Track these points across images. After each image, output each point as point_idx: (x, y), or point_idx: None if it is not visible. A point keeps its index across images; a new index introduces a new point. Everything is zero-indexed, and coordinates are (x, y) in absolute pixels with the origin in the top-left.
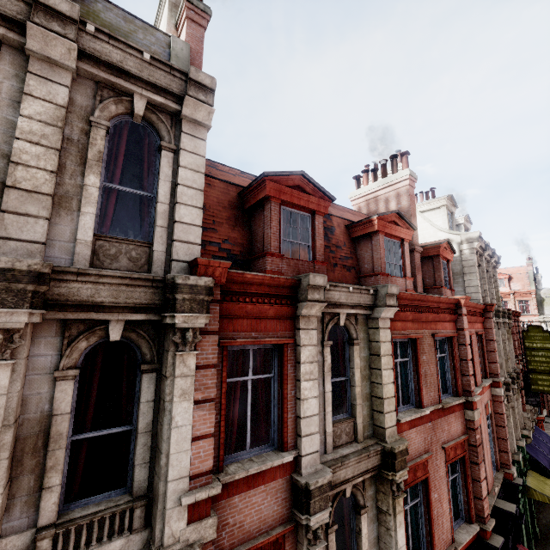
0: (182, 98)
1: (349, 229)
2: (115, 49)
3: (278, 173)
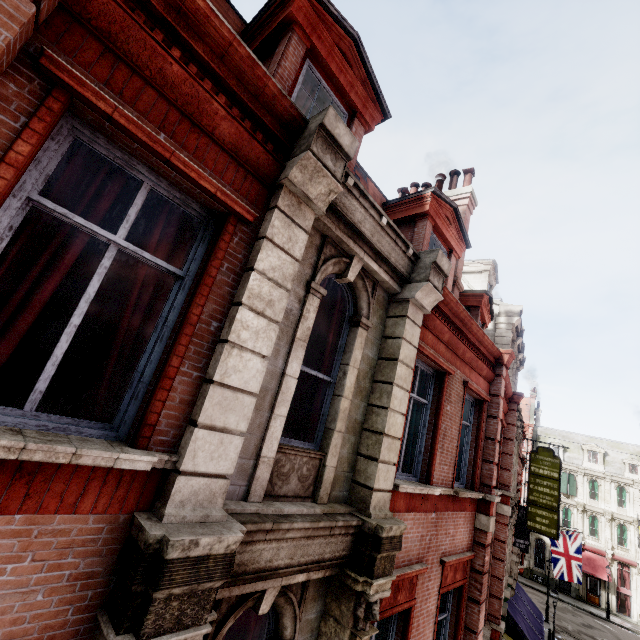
0: None
1: (386, 209)
2: None
3: None
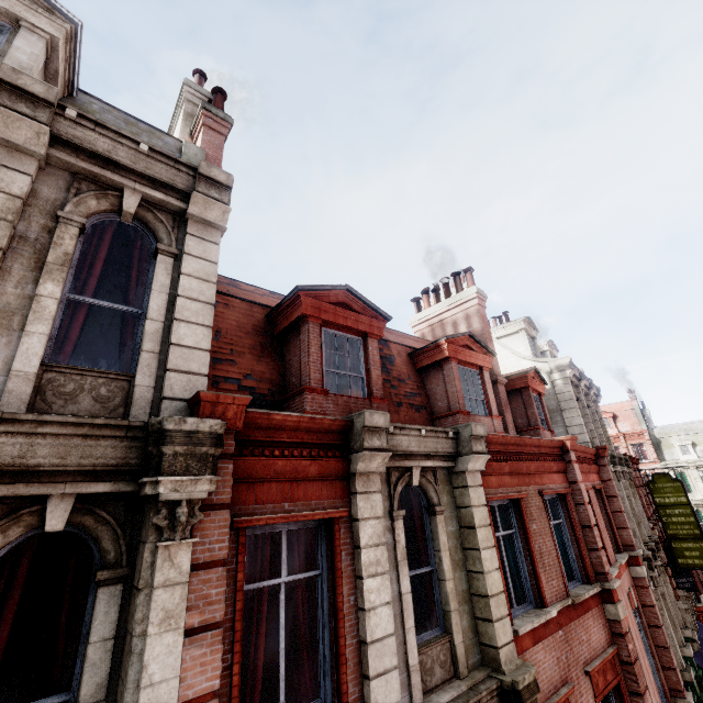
0: (189, 195)
1: (412, 357)
2: (102, 137)
3: (316, 286)
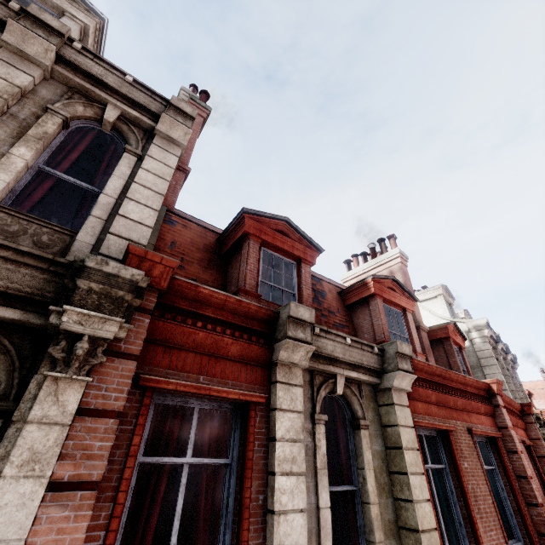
0: (159, 117)
1: (342, 296)
2: (98, 66)
3: (259, 212)
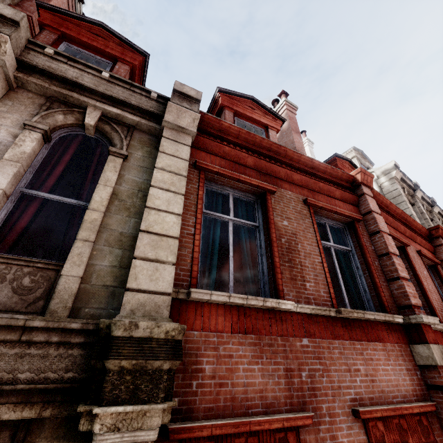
0: None
1: None
2: None
3: (59, 9)
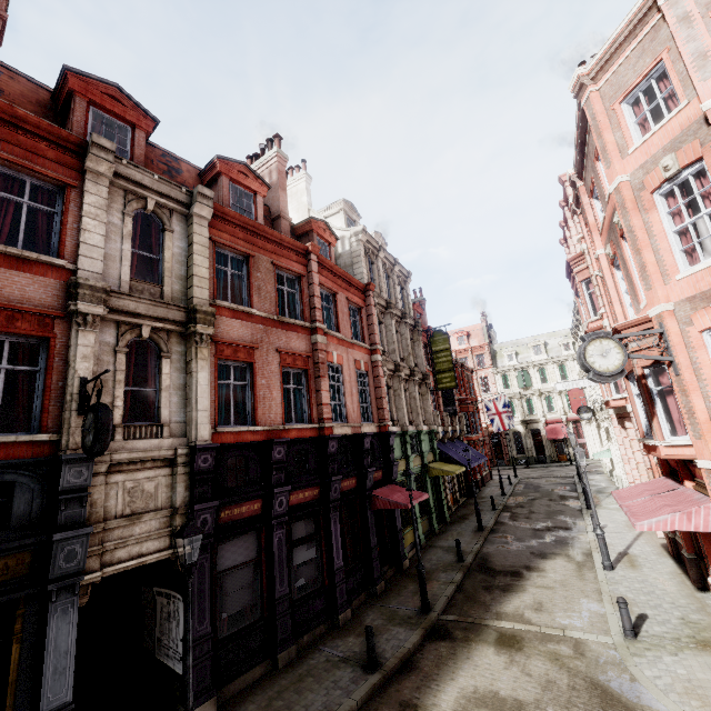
0: None
1: (202, 177)
2: None
3: (83, 72)
